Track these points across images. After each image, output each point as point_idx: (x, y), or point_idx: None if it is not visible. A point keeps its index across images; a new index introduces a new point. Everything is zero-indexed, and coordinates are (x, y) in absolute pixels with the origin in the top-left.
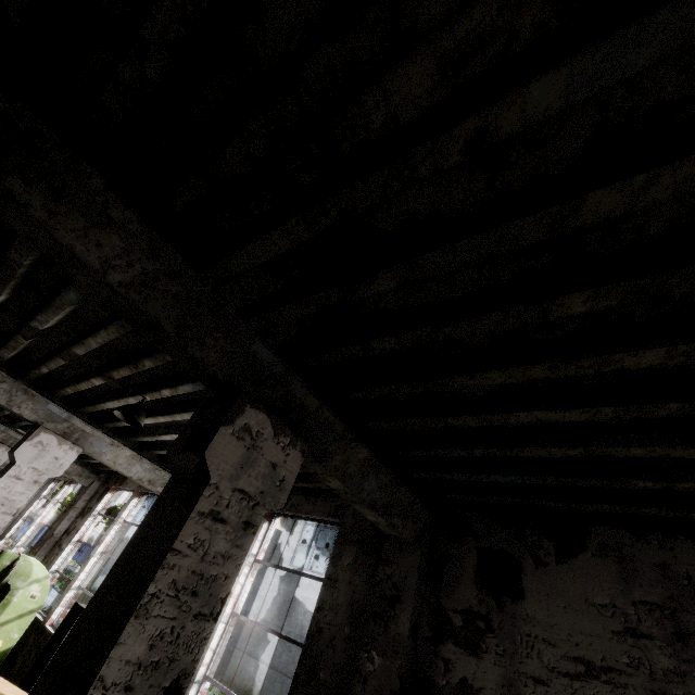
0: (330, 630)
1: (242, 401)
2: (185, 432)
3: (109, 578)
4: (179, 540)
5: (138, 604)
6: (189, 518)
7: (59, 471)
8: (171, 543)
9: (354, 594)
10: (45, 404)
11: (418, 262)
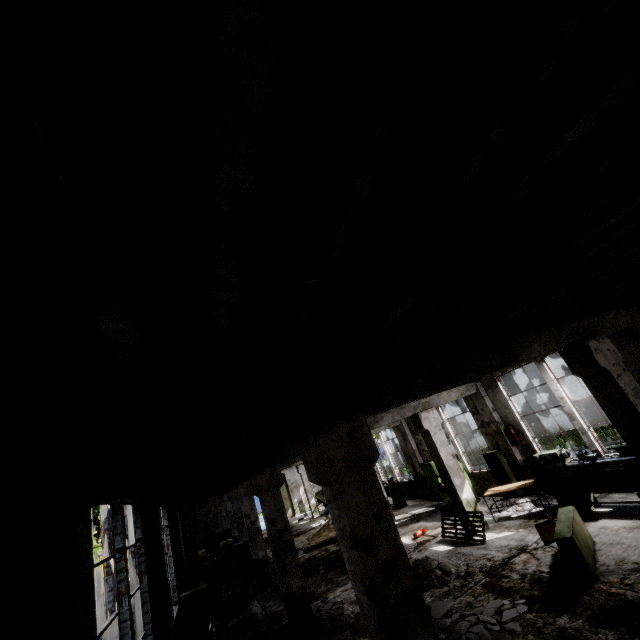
0: (637, 373)
1: (586, 344)
2: (571, 366)
3: (605, 409)
4: (621, 387)
5: (633, 404)
6: (616, 381)
7: (439, 421)
8: (620, 389)
9: (634, 355)
10: (409, 406)
11: (638, 275)
